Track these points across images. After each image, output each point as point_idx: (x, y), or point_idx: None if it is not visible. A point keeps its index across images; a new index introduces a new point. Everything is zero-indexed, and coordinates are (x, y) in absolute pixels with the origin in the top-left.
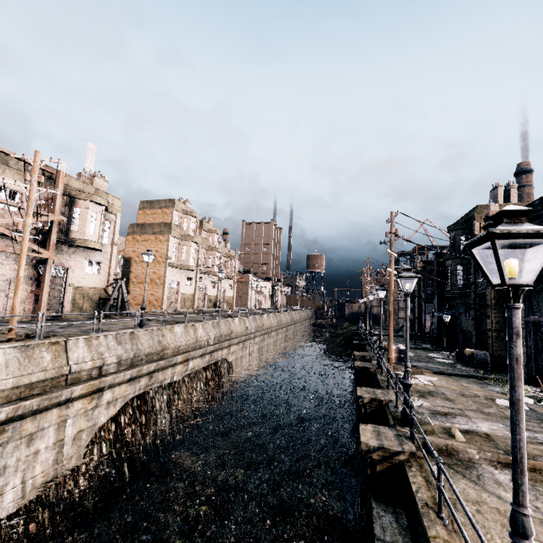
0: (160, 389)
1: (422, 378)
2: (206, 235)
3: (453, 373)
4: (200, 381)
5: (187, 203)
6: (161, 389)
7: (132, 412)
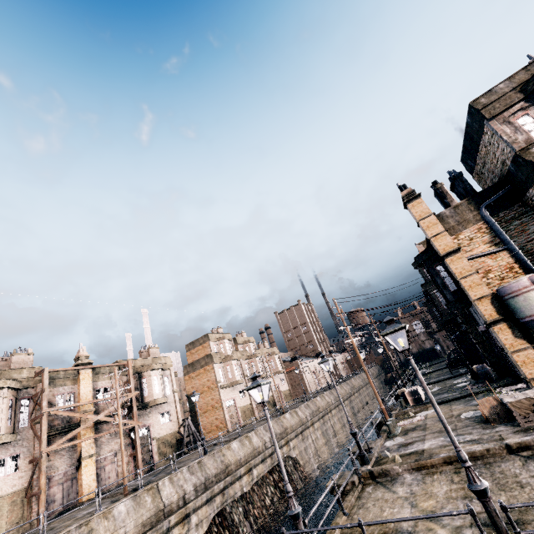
0: (235, 503)
1: (421, 415)
2: (243, 347)
3: (451, 399)
4: (269, 485)
5: (219, 329)
6: (235, 503)
7: (217, 529)
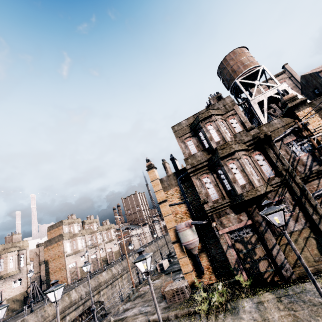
0: None
1: (153, 283)
2: (89, 226)
3: (172, 271)
4: None
5: (73, 215)
6: None
7: None
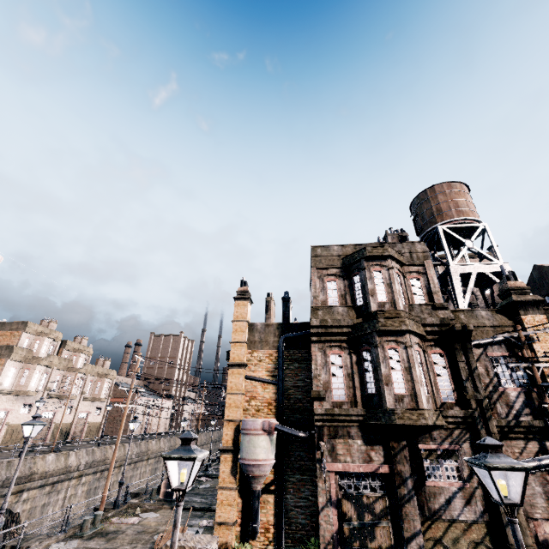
0: None
1: (143, 516)
2: (70, 355)
3: (188, 507)
4: None
5: (52, 323)
6: None
7: None
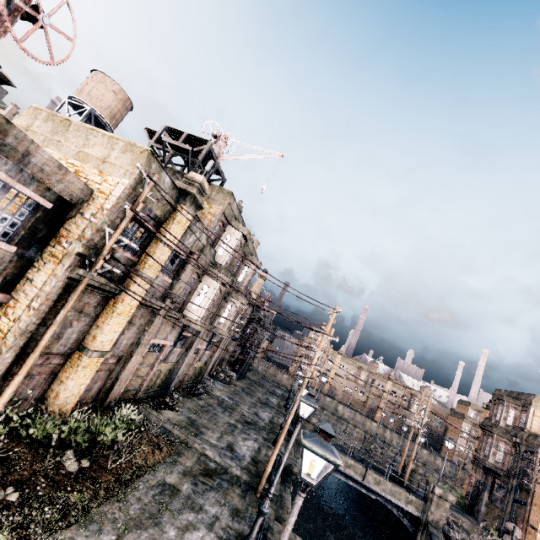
0: None
1: None
2: None
3: None
4: None
5: None
6: None
7: None
